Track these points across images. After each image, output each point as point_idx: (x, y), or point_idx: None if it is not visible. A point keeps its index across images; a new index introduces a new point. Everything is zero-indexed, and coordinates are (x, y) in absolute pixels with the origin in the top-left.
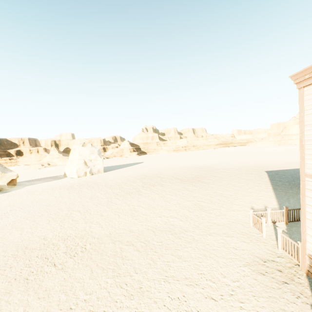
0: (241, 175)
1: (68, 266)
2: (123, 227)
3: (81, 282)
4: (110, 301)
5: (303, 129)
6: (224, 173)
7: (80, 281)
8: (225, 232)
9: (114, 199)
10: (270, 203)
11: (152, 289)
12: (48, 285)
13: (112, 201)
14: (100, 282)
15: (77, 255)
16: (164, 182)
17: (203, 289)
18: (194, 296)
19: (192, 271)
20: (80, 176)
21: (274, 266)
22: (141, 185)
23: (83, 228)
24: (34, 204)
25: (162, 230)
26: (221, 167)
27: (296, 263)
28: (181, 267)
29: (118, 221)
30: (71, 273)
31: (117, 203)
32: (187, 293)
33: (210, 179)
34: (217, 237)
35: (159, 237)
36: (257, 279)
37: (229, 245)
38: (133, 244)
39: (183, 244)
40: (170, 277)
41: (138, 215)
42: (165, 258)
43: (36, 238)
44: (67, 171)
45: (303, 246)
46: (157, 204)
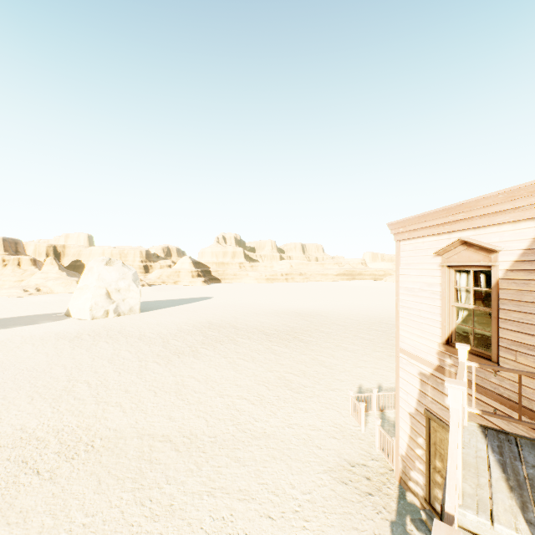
0: (360, 332)
1: (62, 475)
2: (159, 413)
3: (80, 499)
4: (123, 524)
5: (399, 292)
6: (336, 327)
7: (78, 496)
8: (312, 423)
9: (152, 363)
10: (387, 380)
11: (188, 507)
12: (26, 505)
13: (147, 366)
14: (111, 497)
15: (78, 457)
16: (239, 337)
17: (260, 504)
18: (246, 514)
19: (251, 480)
20: (96, 317)
21: (363, 473)
22: (200, 340)
23: (92, 412)
24: (5, 366)
25: (220, 418)
26: (335, 316)
27: (392, 469)
28: (237, 475)
29: (153, 402)
30: (66, 485)
31: (156, 371)
32: (237, 510)
33: (312, 336)
34: (298, 431)
35: (214, 429)
36: (335, 490)
37: (312, 442)
38: (172, 440)
39: (247, 441)
40: (218, 488)
41: (187, 392)
42: (217, 462)
43: (7, 428)
44: (73, 306)
45: (397, 444)
46: (221, 374)
